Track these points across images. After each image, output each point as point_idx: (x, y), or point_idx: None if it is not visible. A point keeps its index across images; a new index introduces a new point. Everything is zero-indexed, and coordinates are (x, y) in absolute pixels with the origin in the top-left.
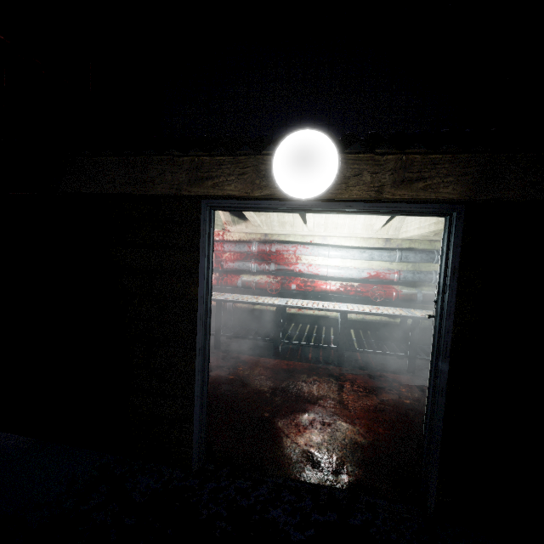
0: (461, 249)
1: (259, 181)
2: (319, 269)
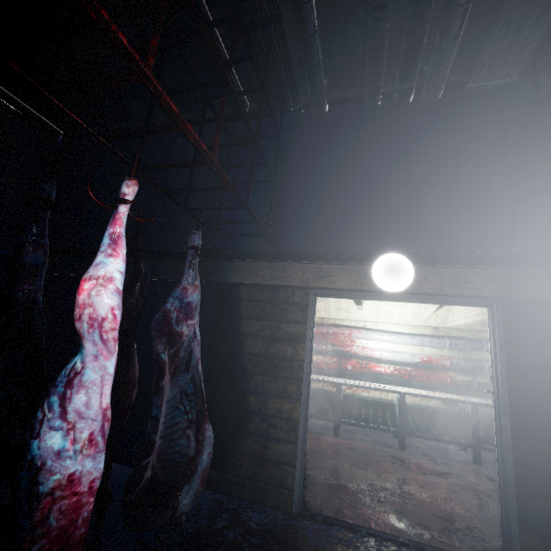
0: (504, 330)
1: (360, 280)
2: (373, 351)
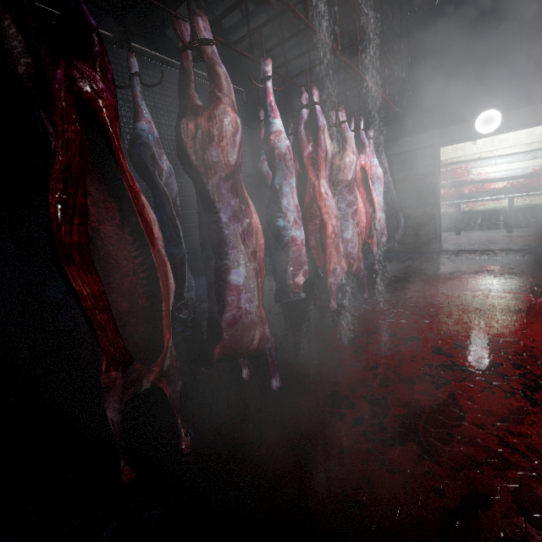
0: None
1: (468, 131)
2: (487, 175)
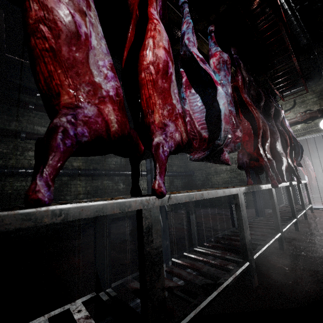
0: None
1: None
2: None
